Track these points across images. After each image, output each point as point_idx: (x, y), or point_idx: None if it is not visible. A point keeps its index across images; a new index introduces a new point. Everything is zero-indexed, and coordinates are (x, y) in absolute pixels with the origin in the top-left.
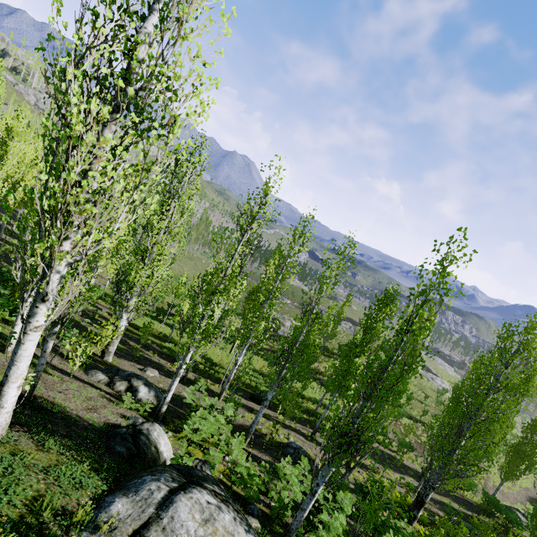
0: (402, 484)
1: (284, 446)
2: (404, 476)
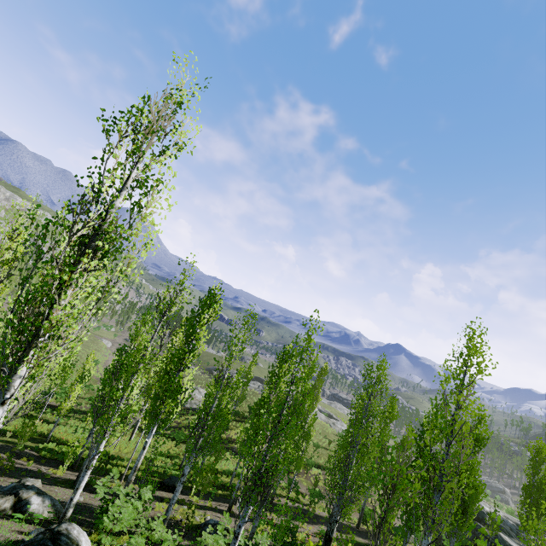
0: (315, 534)
1: (201, 527)
2: (316, 525)
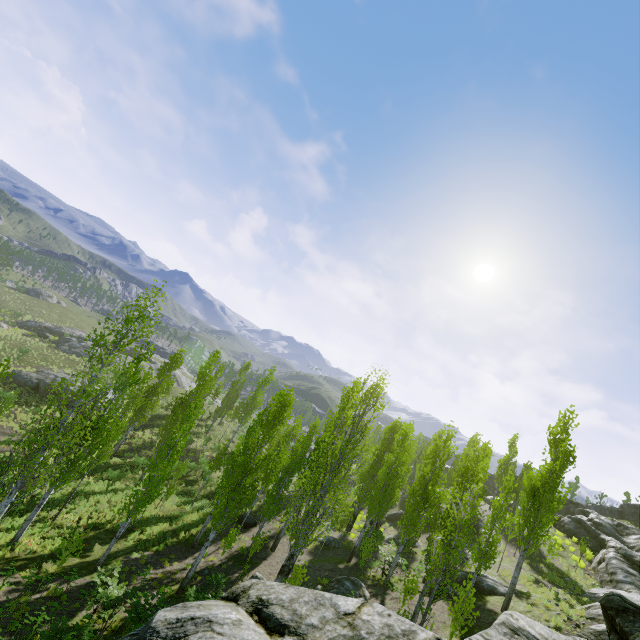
0: None
1: (327, 544)
2: None
